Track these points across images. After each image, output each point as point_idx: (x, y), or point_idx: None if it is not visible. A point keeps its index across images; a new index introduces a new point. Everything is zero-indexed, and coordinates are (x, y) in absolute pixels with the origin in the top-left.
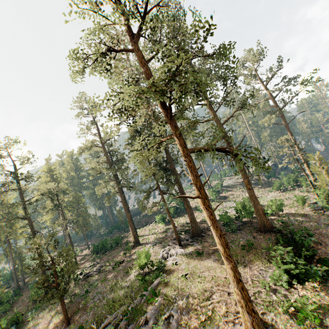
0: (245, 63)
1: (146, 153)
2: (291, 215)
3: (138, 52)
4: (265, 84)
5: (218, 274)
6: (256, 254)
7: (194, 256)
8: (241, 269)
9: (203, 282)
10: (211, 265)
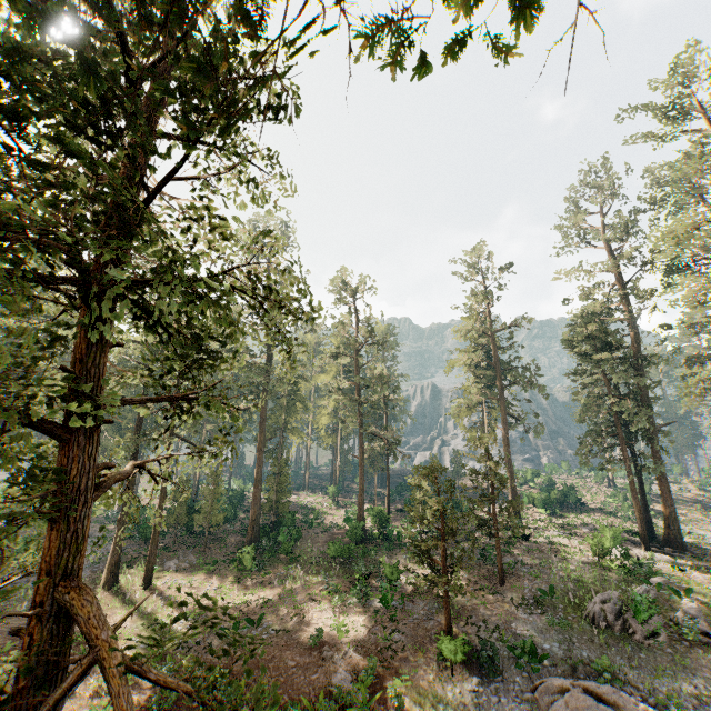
0: None
1: None
2: None
3: None
4: None
5: None
6: None
7: None
8: None
9: None
10: None
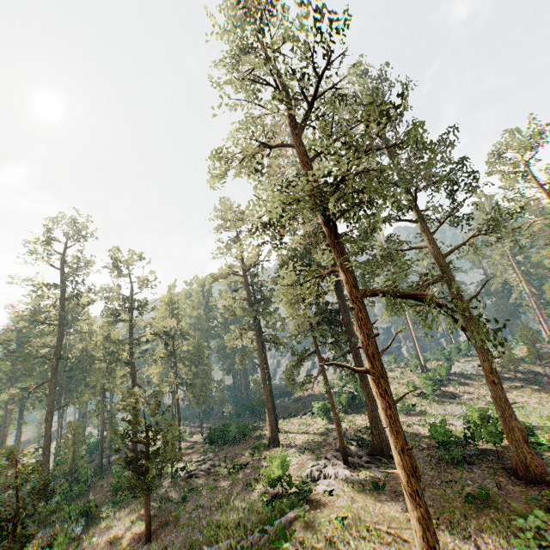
0: (503, 153)
1: (298, 291)
2: None
3: (302, 146)
4: (546, 189)
5: (406, 536)
6: (495, 520)
7: (367, 489)
8: (456, 539)
9: (374, 541)
10: (396, 515)
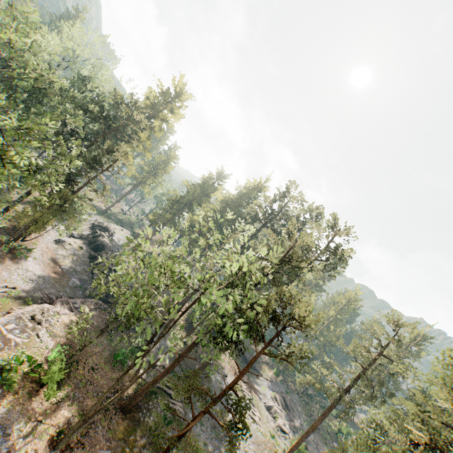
0: None
1: None
2: None
3: None
4: None
5: None
6: None
7: None
8: None
9: None
10: None
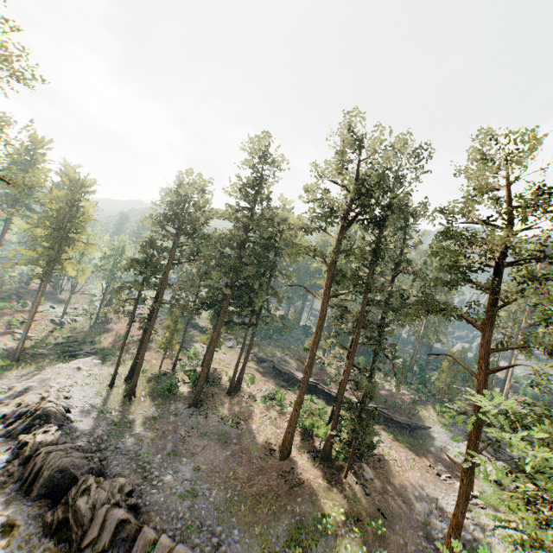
0: None
1: None
2: None
3: None
4: None
5: None
6: None
7: None
8: None
9: None
10: None
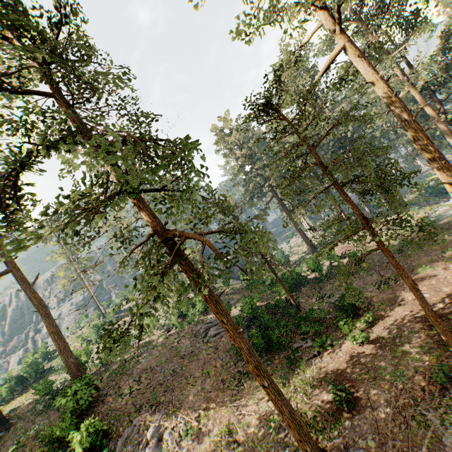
0: None
1: None
2: (140, 346)
3: None
4: None
5: None
6: None
7: None
8: None
9: None
10: None
